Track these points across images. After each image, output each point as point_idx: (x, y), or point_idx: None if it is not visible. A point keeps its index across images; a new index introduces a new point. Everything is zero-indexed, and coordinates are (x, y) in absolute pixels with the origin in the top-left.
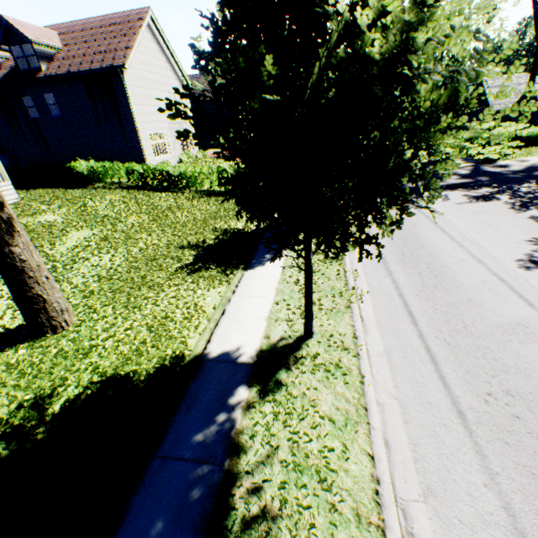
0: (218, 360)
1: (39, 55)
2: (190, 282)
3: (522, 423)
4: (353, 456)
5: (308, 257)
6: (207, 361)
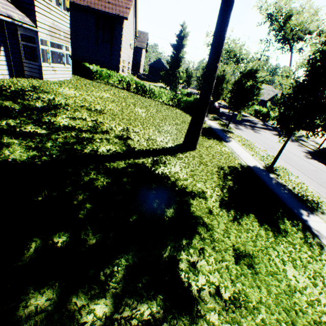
0: (254, 167)
1: None
2: (212, 142)
3: None
4: (309, 188)
5: (288, 139)
6: (251, 167)
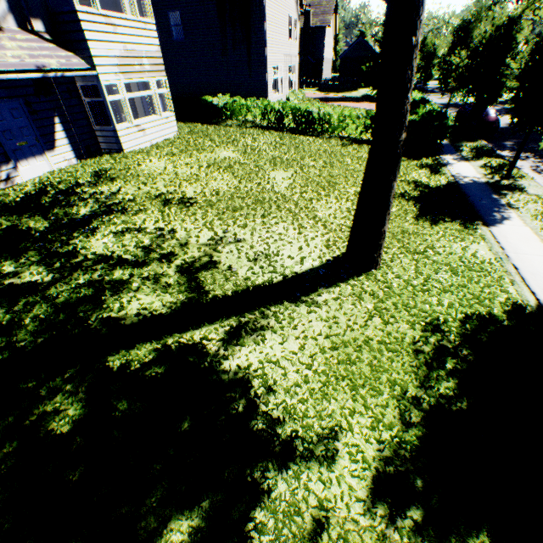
0: None
1: None
2: (442, 233)
3: None
4: None
5: None
6: None
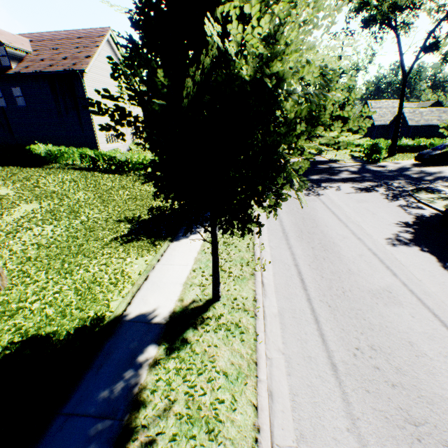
0: (134, 320)
1: (10, 56)
2: (121, 251)
3: (381, 373)
4: (240, 407)
5: (214, 232)
6: (124, 321)
